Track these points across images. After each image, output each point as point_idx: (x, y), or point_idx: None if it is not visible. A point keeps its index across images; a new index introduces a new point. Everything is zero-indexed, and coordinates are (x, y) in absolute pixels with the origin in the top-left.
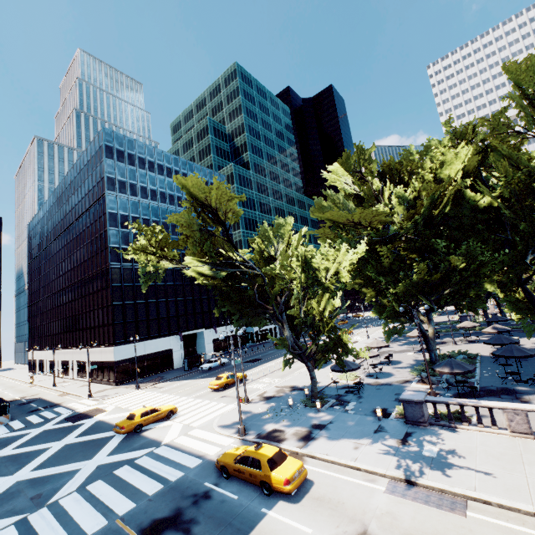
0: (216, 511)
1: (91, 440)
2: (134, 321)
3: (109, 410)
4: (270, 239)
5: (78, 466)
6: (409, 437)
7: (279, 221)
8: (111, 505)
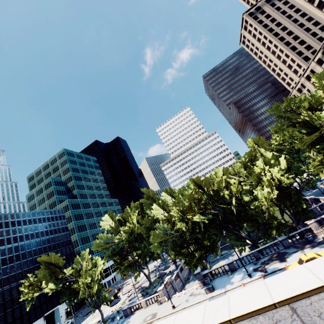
0: None
1: None
2: (12, 321)
3: None
4: (80, 261)
5: None
6: (122, 323)
7: (83, 252)
8: None
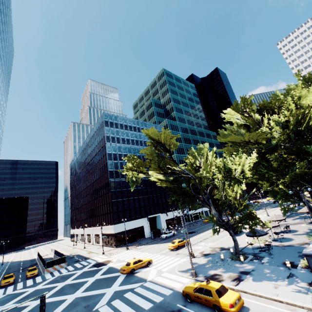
0: None
1: (108, 277)
2: (122, 210)
3: (114, 261)
4: (195, 157)
5: (105, 291)
6: None
7: (199, 146)
8: None
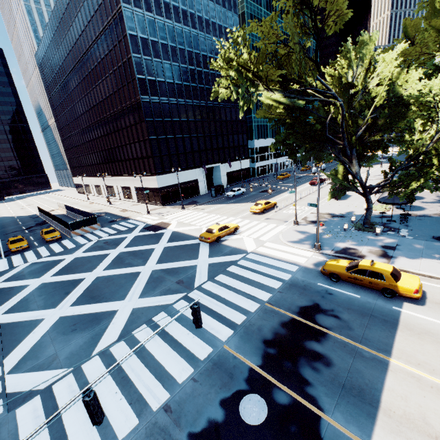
0: (350, 305)
1: (183, 246)
2: (167, 155)
3: (175, 224)
4: (350, 61)
5: (192, 263)
6: None
7: (363, 35)
8: (250, 293)
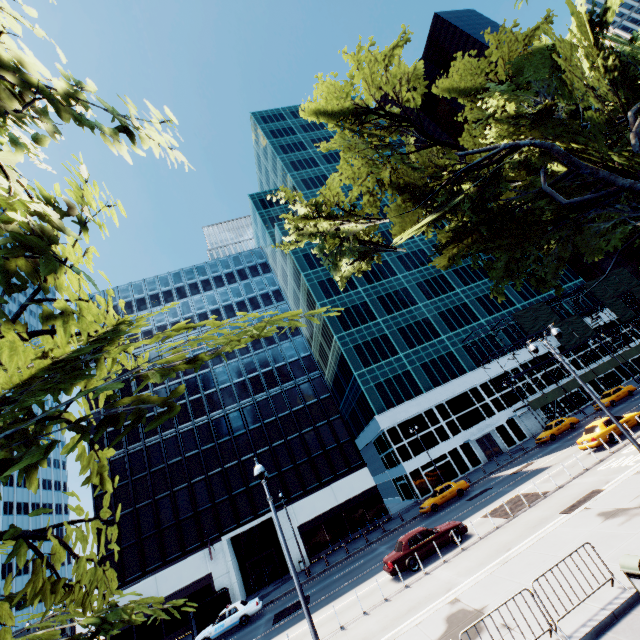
0: None
1: None
2: (135, 542)
3: None
4: None
5: None
6: None
7: None
8: None
